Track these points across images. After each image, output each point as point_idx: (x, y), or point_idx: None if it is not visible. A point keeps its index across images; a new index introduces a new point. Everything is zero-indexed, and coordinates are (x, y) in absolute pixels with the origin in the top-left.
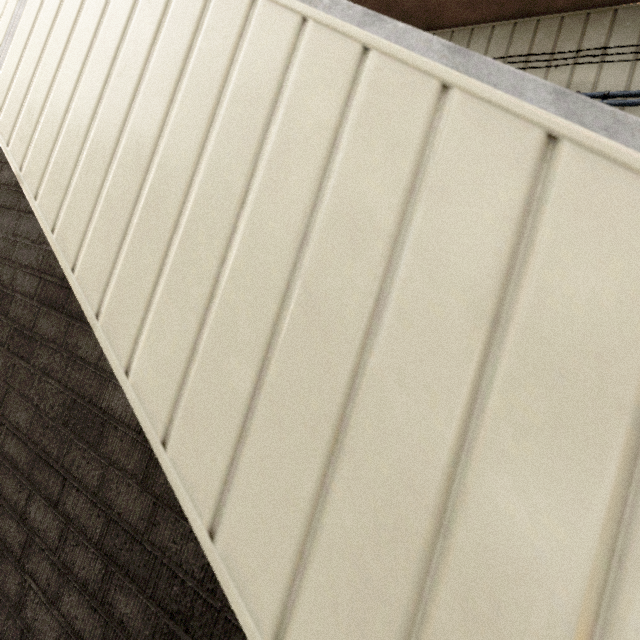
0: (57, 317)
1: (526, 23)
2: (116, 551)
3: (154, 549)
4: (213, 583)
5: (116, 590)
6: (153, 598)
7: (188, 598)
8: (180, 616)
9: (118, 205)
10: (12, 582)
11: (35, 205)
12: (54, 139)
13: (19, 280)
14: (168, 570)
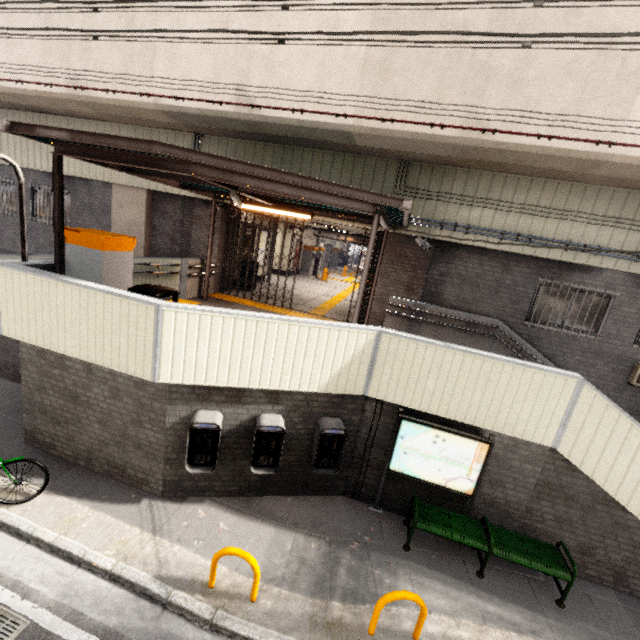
0: (603, 506)
1: (635, 194)
2: (636, 545)
3: None
4: None
5: (637, 550)
6: None
7: None
8: None
9: None
10: (601, 552)
11: (603, 488)
12: (607, 473)
13: (580, 495)
14: None
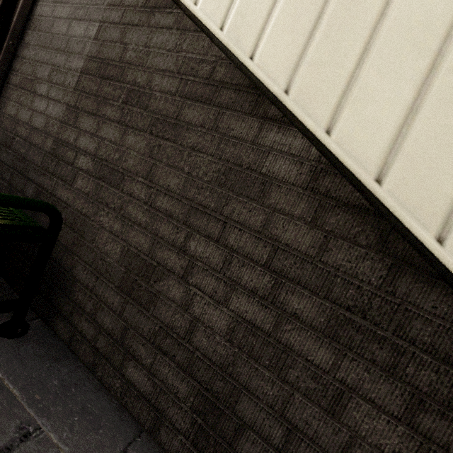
0: (204, 108)
1: None
2: (285, 269)
3: (327, 266)
4: (392, 287)
5: (287, 294)
6: (327, 298)
7: (365, 297)
8: (357, 309)
9: (304, 2)
10: (176, 291)
11: (196, 9)
12: None
13: (157, 81)
14: (343, 280)
